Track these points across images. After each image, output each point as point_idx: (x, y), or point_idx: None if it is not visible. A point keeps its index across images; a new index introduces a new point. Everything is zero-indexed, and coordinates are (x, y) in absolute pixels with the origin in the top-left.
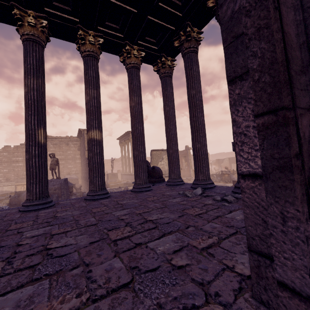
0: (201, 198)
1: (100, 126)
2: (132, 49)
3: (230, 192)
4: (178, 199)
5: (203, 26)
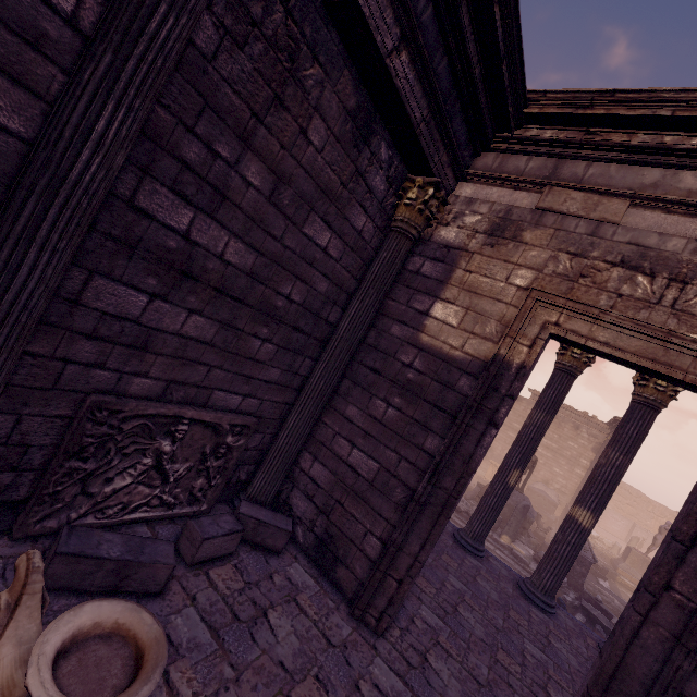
0: None
1: (600, 509)
2: None
3: None
4: None
5: None
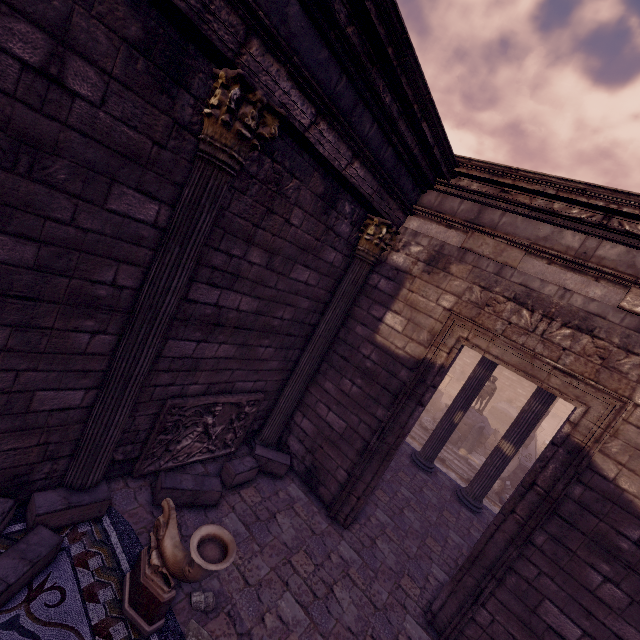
0: None
1: (520, 443)
2: None
3: None
4: None
5: None
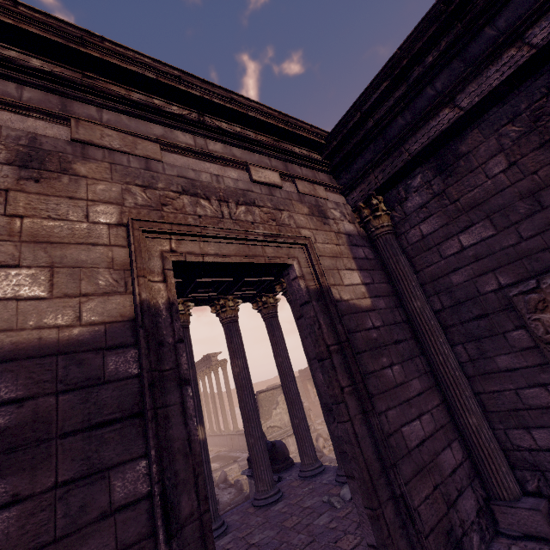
0: (352, 510)
1: (202, 417)
2: (226, 300)
3: None
4: (326, 517)
5: None
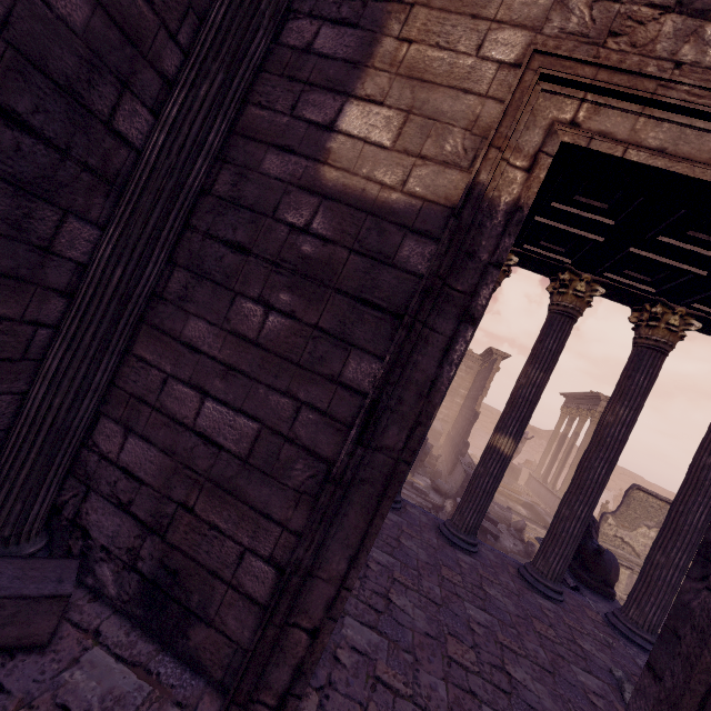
0: None
1: (521, 433)
2: (669, 310)
3: None
4: (595, 683)
5: None
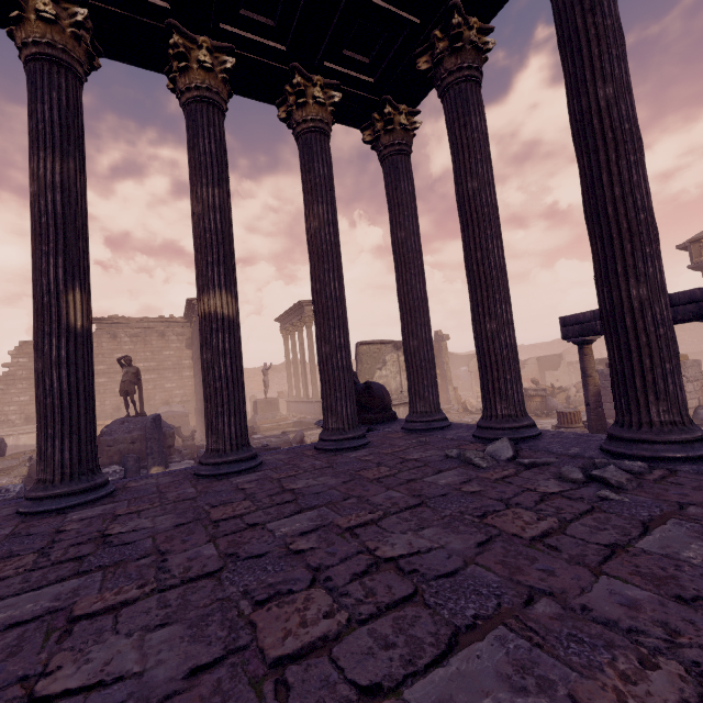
0: (518, 473)
1: (233, 280)
2: (309, 84)
3: (597, 452)
4: (453, 475)
5: (494, 11)
